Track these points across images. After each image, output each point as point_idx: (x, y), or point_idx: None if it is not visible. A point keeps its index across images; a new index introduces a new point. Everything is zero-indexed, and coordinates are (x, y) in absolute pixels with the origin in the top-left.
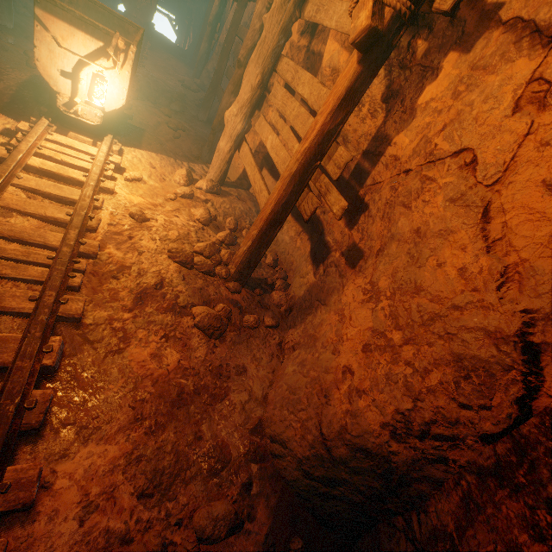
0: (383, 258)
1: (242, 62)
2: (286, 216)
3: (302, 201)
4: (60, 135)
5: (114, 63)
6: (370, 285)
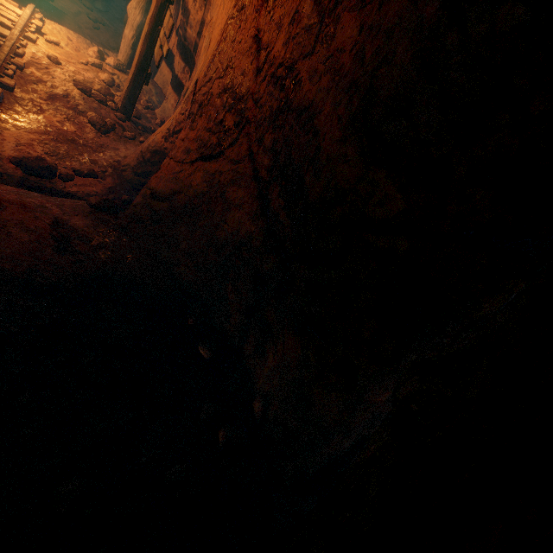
0: None
1: None
2: (148, 65)
3: (157, 56)
4: None
5: None
6: None
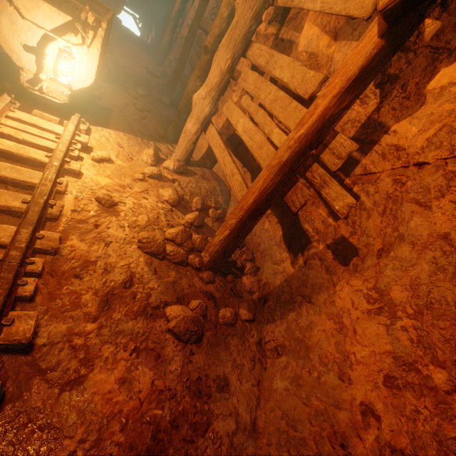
0: (389, 261)
1: (209, 48)
2: (269, 205)
3: (287, 190)
4: (24, 113)
5: (82, 39)
6: (376, 293)
